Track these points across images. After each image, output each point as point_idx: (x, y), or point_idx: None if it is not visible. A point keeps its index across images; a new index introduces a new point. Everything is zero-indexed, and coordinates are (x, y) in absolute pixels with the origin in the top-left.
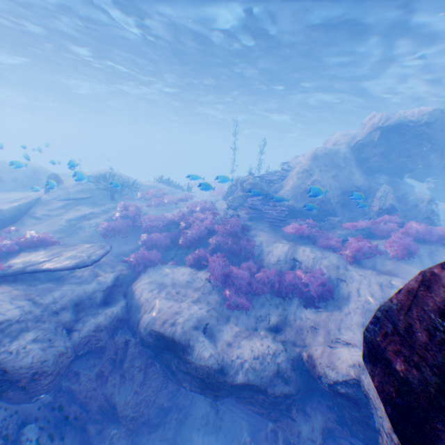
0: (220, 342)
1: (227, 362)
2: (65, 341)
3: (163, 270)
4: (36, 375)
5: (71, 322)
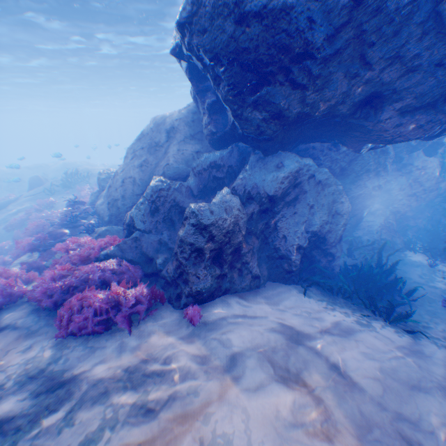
0: None
1: None
2: None
3: None
4: None
5: None
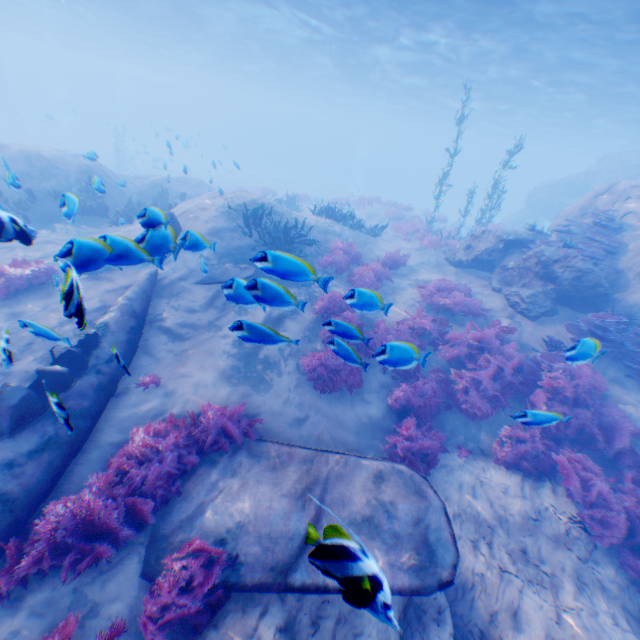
0: None
1: None
2: None
3: (462, 479)
4: None
5: None
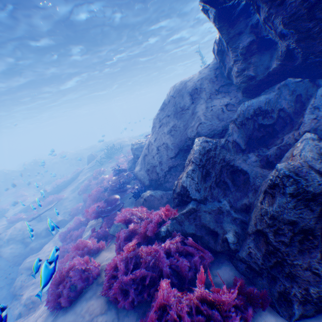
0: (33, 280)
1: (19, 294)
2: (23, 250)
3: None
4: (9, 261)
5: (28, 242)
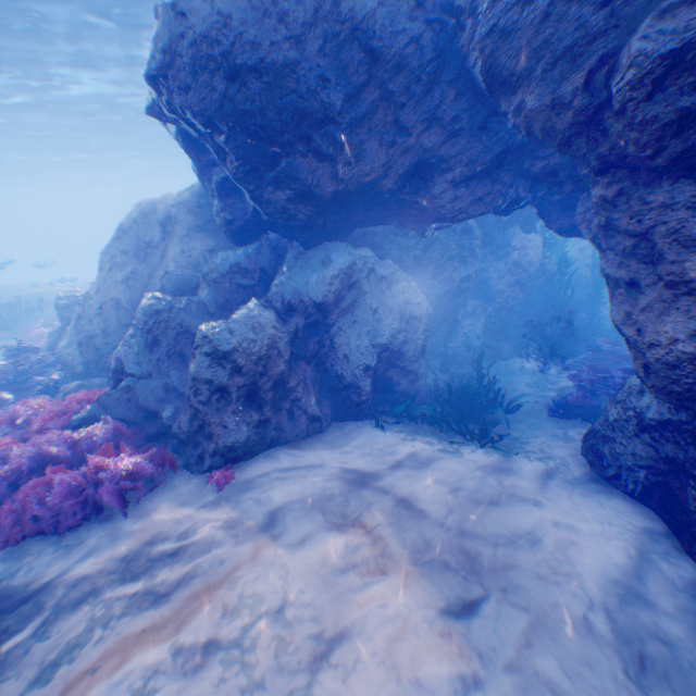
0: None
1: None
2: None
3: None
4: None
5: None
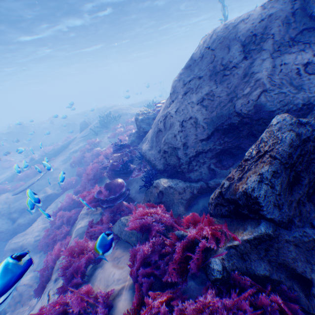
0: None
1: None
2: (9, 225)
3: None
4: None
5: (14, 217)
